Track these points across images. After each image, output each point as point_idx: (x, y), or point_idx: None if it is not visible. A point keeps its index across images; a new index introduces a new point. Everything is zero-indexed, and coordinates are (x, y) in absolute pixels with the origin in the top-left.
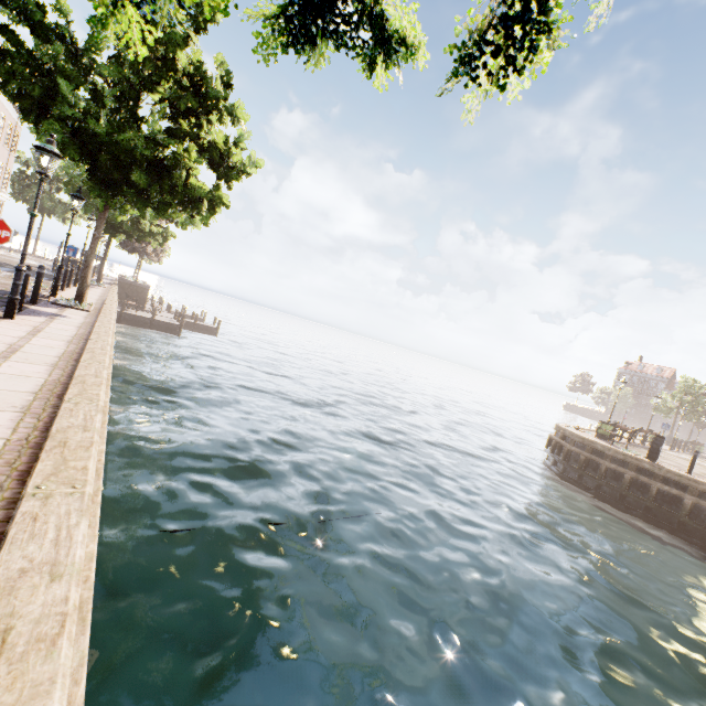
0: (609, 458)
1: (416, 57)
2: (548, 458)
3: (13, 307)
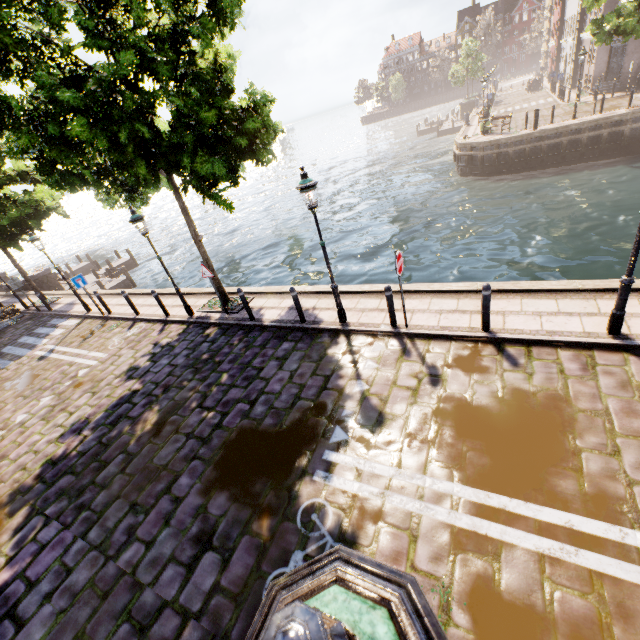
0: (511, 145)
1: None
2: (462, 170)
3: (344, 312)
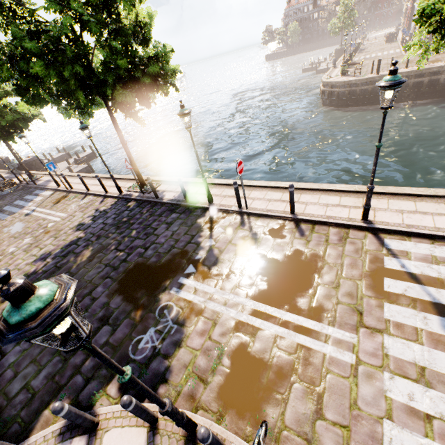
0: (359, 85)
1: None
2: (324, 101)
3: (211, 197)
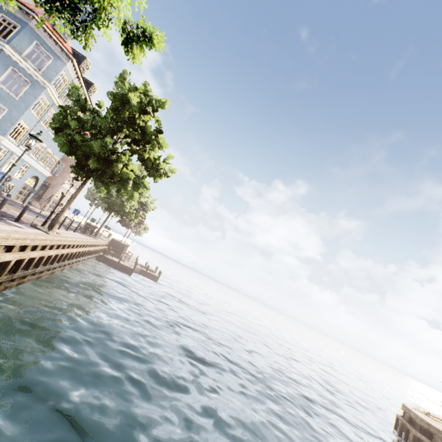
0: None
1: (154, 43)
2: (398, 441)
3: None
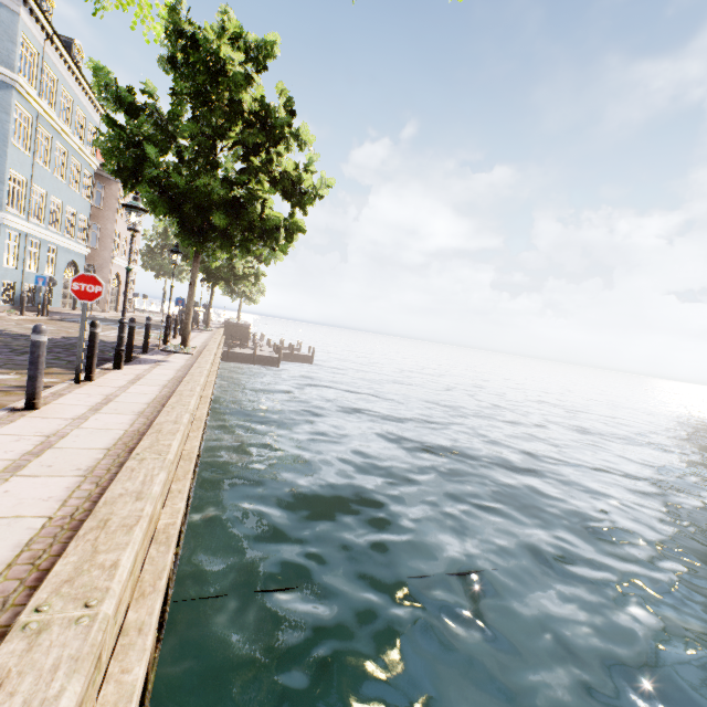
0: None
1: None
2: None
3: (120, 358)
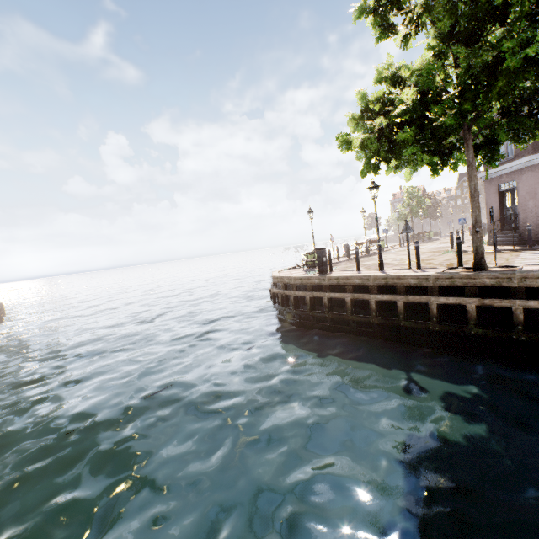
0: (295, 287)
1: None
2: None
3: None
